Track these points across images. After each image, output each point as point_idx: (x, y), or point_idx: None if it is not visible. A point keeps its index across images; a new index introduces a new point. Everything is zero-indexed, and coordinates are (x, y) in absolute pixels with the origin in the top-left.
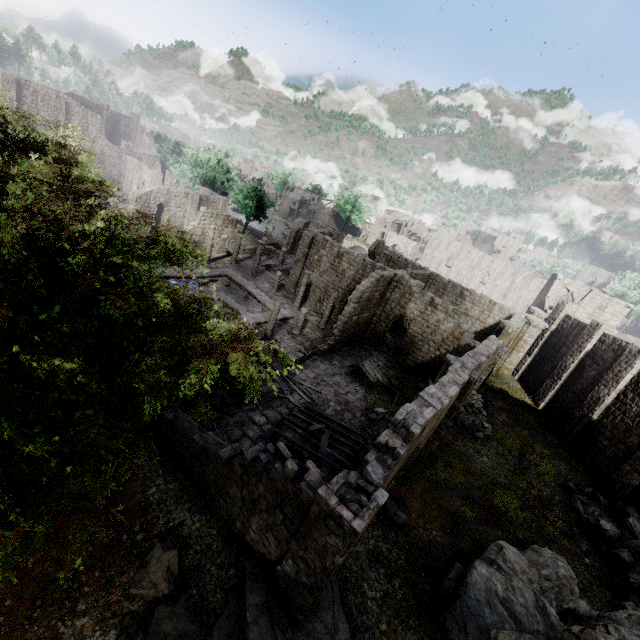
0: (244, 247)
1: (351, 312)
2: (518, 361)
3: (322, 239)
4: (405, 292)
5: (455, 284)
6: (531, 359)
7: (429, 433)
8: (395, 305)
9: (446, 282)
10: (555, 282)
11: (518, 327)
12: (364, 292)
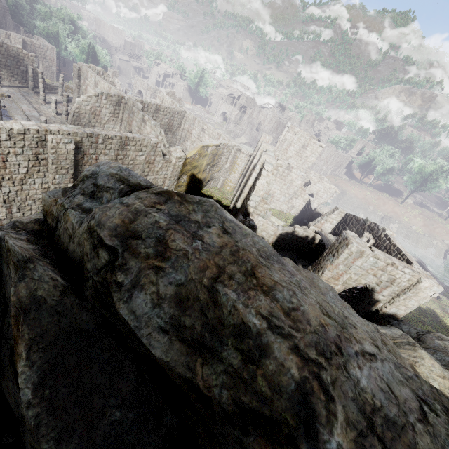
0: (52, 84)
1: (73, 120)
2: (235, 180)
3: (85, 70)
4: (130, 112)
5: (199, 120)
6: (242, 178)
7: (3, 173)
8: (126, 124)
9: (194, 119)
10: (285, 129)
11: (210, 144)
12: (82, 104)
